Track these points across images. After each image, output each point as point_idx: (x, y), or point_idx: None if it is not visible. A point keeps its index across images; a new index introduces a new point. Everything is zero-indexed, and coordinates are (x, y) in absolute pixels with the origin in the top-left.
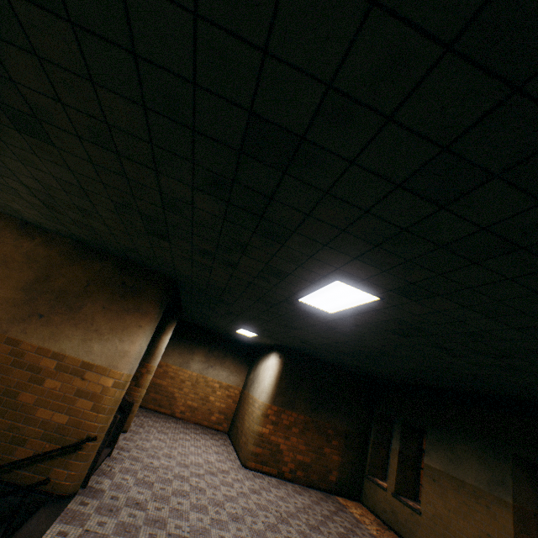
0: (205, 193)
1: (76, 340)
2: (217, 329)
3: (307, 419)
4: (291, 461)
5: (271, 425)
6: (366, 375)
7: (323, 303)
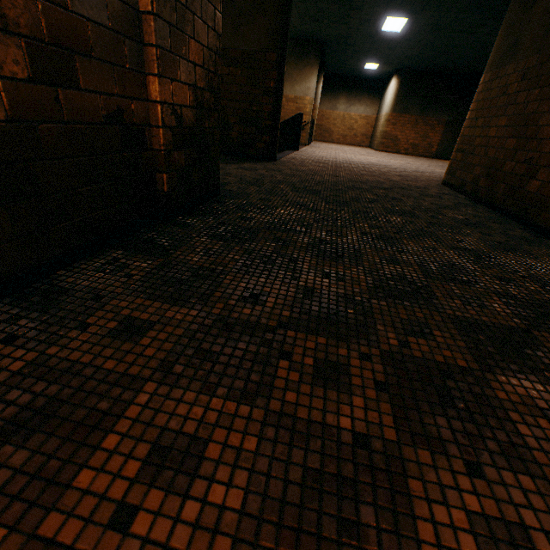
0: (332, 5)
1: (289, 88)
2: (351, 73)
3: (417, 118)
4: (404, 144)
5: (392, 126)
6: (470, 74)
7: (392, 29)
